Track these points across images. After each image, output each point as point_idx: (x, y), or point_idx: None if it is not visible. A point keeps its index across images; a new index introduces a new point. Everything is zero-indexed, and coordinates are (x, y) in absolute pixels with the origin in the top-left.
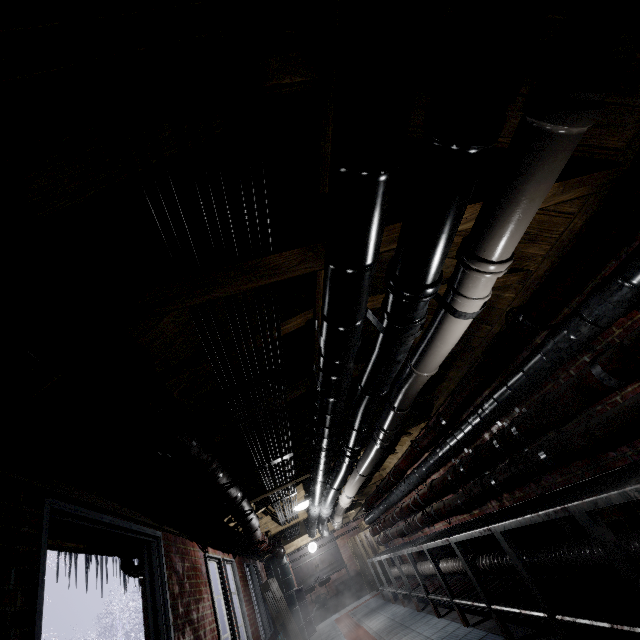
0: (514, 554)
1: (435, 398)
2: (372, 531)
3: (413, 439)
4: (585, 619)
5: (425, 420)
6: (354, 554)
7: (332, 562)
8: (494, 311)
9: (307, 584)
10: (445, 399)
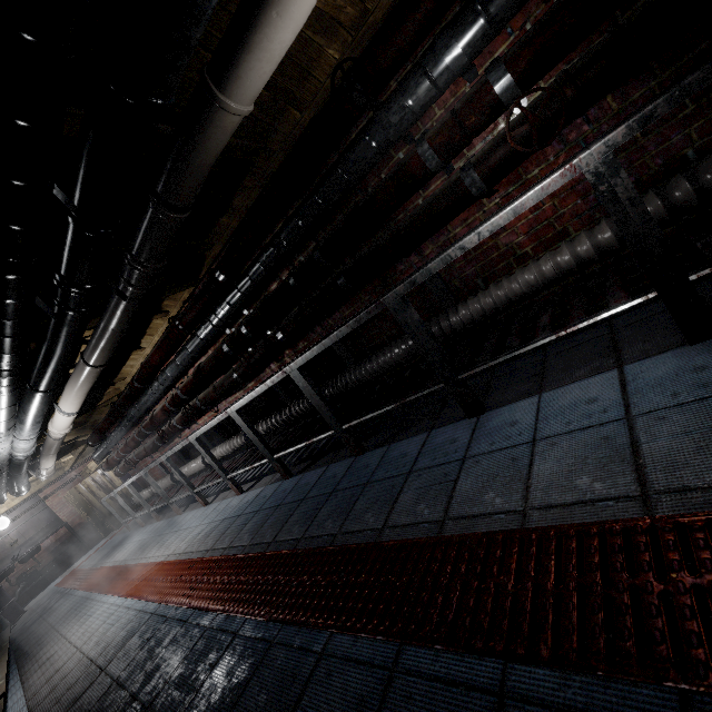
0: (310, 386)
1: (209, 246)
2: (107, 465)
3: (171, 321)
4: (371, 414)
5: (192, 284)
6: (78, 506)
7: (41, 528)
8: (310, 83)
9: None
10: (223, 247)
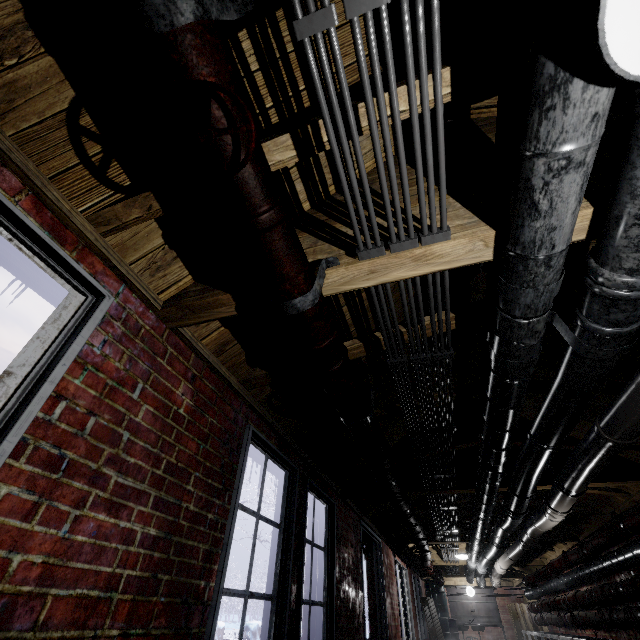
0: None
1: (580, 529)
2: (530, 606)
3: (567, 548)
4: None
5: (573, 541)
6: (513, 620)
7: (488, 615)
8: (612, 501)
9: (460, 621)
10: (589, 534)
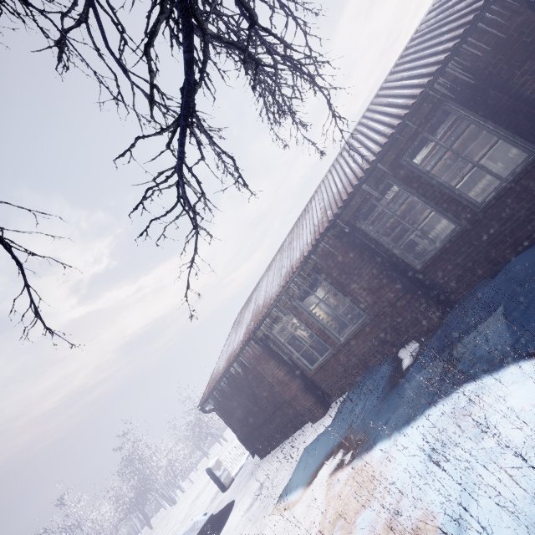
0: None
1: None
2: None
3: None
4: None
5: None
6: None
7: None
8: None
9: None
10: None
